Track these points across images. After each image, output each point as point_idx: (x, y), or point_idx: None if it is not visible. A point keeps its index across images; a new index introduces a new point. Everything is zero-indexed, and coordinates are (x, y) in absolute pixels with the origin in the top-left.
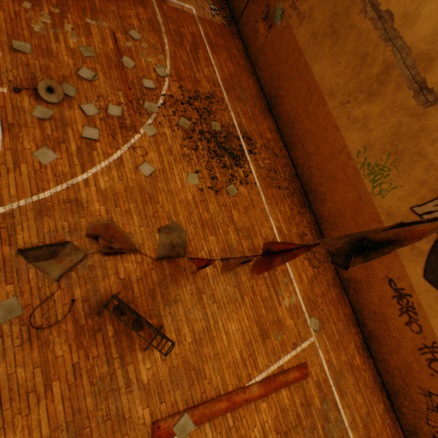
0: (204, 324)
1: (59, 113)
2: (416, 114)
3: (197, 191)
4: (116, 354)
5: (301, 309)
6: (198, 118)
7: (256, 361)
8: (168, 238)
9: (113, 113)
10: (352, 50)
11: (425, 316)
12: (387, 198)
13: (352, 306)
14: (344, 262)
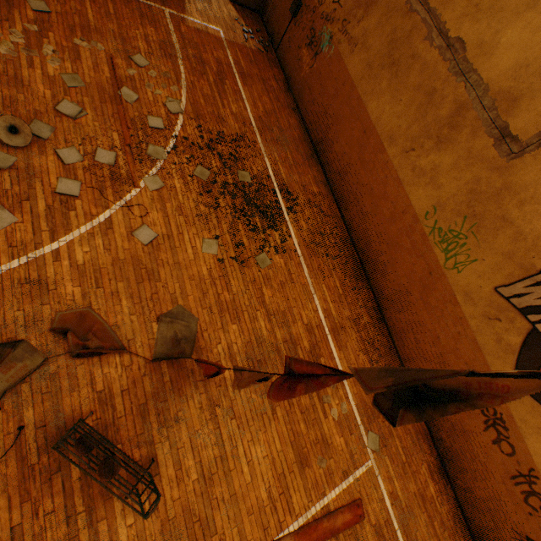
0: (218, 451)
1: (25, 160)
2: (498, 168)
3: (215, 263)
4: (82, 507)
5: (355, 421)
6: (220, 166)
7: (290, 501)
8: (171, 329)
9: (104, 160)
10: (415, 86)
11: (518, 433)
12: (464, 274)
13: None
14: (391, 408)
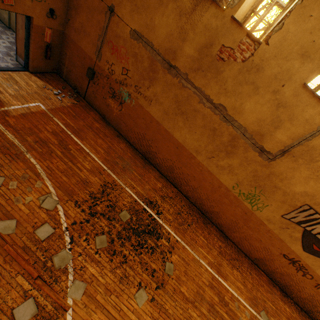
0: None
1: None
2: (264, 165)
3: (151, 305)
4: None
5: (254, 316)
6: (108, 222)
7: None
8: None
9: (25, 317)
10: (202, 125)
11: (312, 269)
12: (264, 211)
13: (264, 272)
14: None
